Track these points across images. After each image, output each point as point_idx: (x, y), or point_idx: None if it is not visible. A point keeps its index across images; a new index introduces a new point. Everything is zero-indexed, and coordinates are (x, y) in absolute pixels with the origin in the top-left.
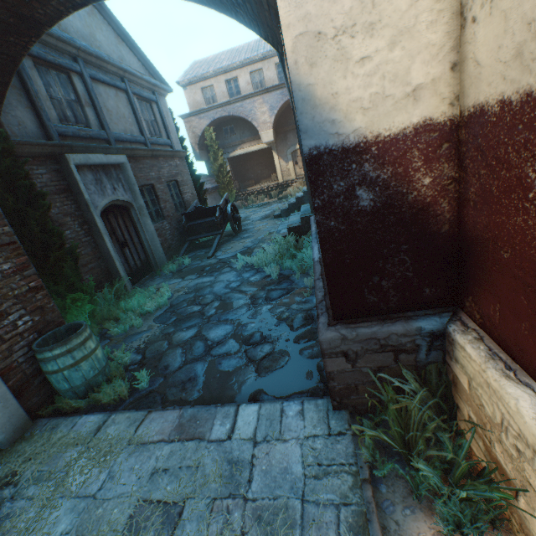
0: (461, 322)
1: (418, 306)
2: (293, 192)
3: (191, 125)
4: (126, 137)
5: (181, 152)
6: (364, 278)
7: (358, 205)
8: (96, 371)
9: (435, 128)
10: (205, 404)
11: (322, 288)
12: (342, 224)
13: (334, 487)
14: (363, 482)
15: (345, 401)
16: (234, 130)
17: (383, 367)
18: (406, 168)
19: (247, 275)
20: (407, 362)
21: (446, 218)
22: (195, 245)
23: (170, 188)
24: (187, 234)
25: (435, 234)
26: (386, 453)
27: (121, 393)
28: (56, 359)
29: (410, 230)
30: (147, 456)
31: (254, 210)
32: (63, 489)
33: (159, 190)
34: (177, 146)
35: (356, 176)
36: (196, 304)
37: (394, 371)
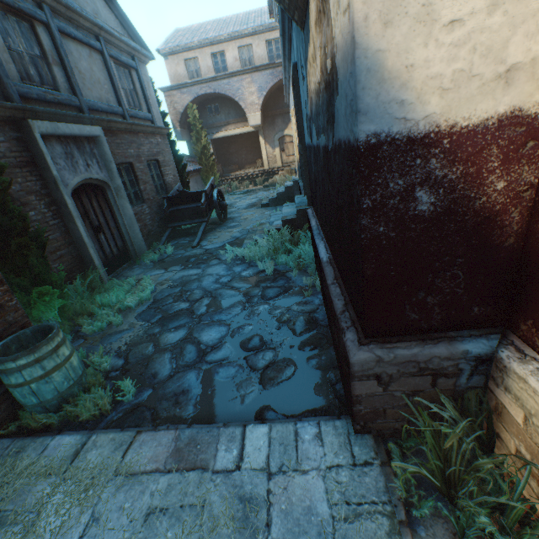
0: (515, 348)
1: (462, 325)
2: (280, 180)
3: (172, 99)
4: (101, 106)
5: (163, 129)
6: (408, 293)
7: (414, 209)
8: (71, 382)
9: (522, 121)
10: (204, 422)
11: (341, 295)
12: (393, 230)
13: (369, 532)
14: (400, 525)
15: (369, 425)
16: (219, 109)
17: (417, 391)
18: (479, 168)
19: (238, 269)
20: (445, 386)
21: (513, 229)
22: (177, 232)
23: (150, 168)
24: (168, 220)
25: (497, 247)
26: (419, 487)
27: (102, 407)
28: (21, 371)
29: (470, 242)
30: (140, 491)
31: (238, 197)
32: (33, 536)
33: (138, 170)
34: (158, 121)
35: (418, 173)
36: (183, 300)
37: (428, 395)
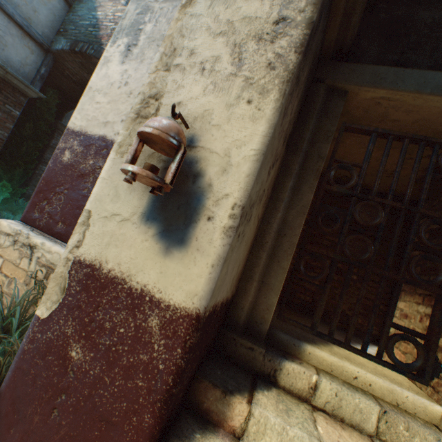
0: None
1: None
2: None
3: None
4: None
5: None
6: None
7: None
8: None
9: None
10: None
11: None
12: None
13: None
14: None
15: None
16: None
17: None
18: None
19: None
20: None
21: None
22: None
23: None
24: None
25: None
26: None
27: None
28: None
29: None
30: None
31: None
32: None
33: None
34: None
35: None
36: None
37: None
